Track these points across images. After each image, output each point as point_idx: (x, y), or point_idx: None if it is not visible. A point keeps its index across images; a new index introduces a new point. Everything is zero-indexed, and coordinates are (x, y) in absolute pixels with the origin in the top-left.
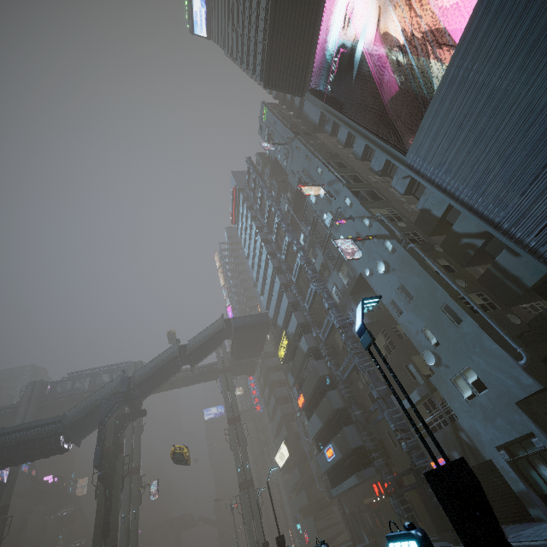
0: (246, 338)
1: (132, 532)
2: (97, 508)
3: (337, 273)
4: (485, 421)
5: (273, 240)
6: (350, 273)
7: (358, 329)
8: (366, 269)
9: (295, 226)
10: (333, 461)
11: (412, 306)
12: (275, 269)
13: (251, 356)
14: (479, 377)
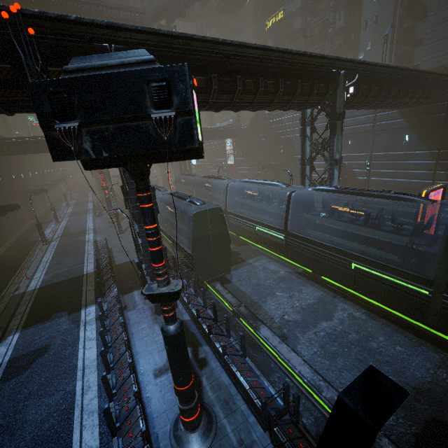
0: None
1: None
2: None
3: None
4: None
5: None
6: None
7: (385, 34)
8: None
9: None
10: None
11: (373, 28)
12: None
13: (229, 14)
14: None
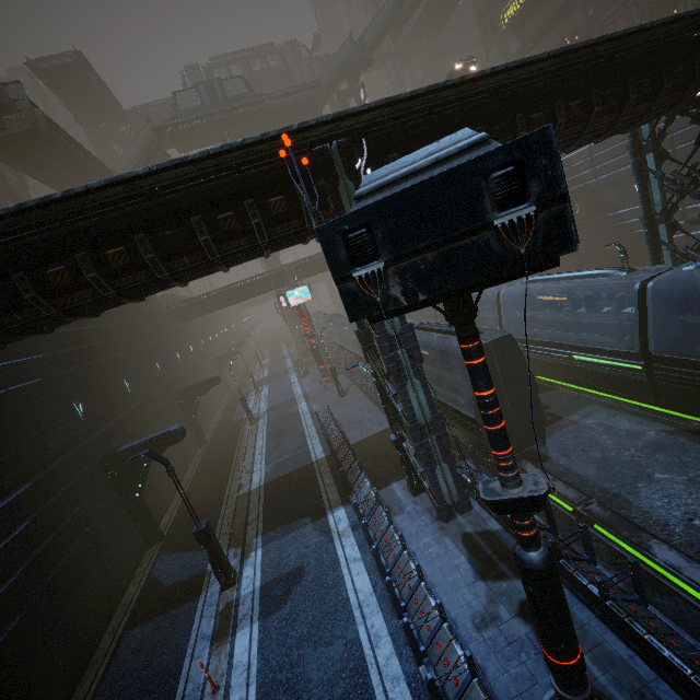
0: None
1: None
2: None
3: None
4: None
5: None
6: None
7: None
8: None
9: None
10: None
11: None
12: None
13: (434, 31)
14: None
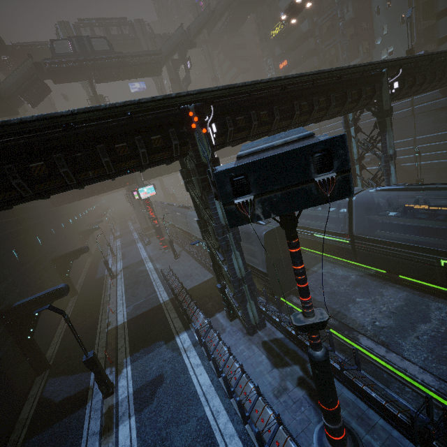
0: (240, 15)
1: None
2: None
3: None
4: None
5: None
6: None
7: (407, 17)
8: None
9: None
10: None
11: (387, 12)
12: None
13: (232, 32)
14: (394, 50)
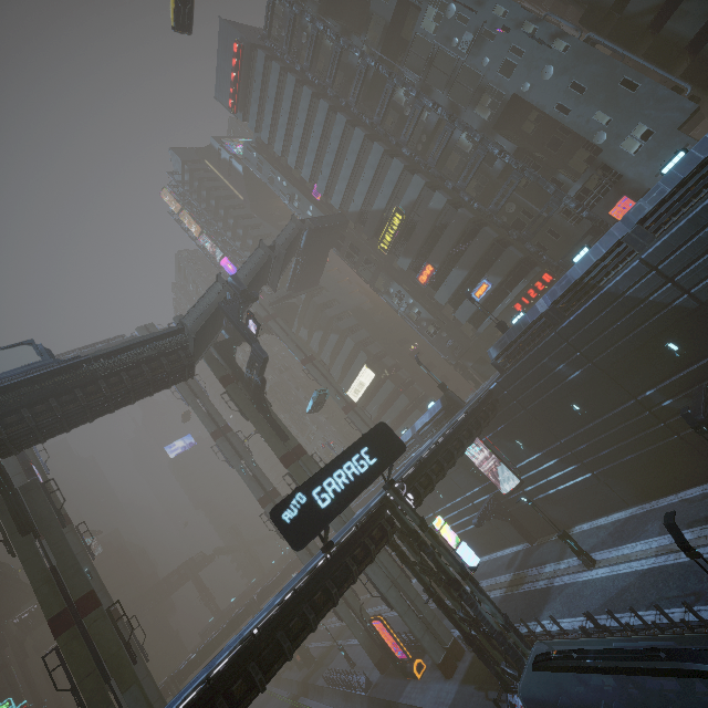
0: (315, 253)
1: (260, 477)
2: (258, 425)
3: (472, 110)
4: (649, 161)
5: (353, 103)
6: (496, 101)
7: None
8: (524, 85)
9: (374, 86)
10: (486, 296)
11: (584, 98)
12: (367, 138)
13: (310, 286)
14: (649, 127)
